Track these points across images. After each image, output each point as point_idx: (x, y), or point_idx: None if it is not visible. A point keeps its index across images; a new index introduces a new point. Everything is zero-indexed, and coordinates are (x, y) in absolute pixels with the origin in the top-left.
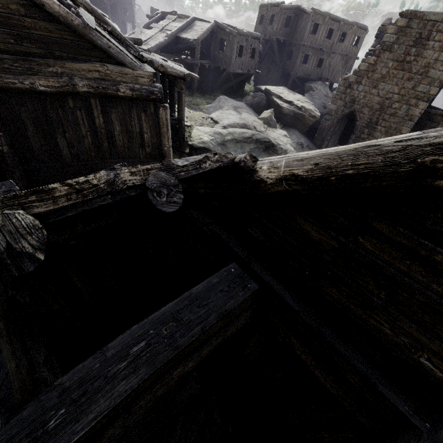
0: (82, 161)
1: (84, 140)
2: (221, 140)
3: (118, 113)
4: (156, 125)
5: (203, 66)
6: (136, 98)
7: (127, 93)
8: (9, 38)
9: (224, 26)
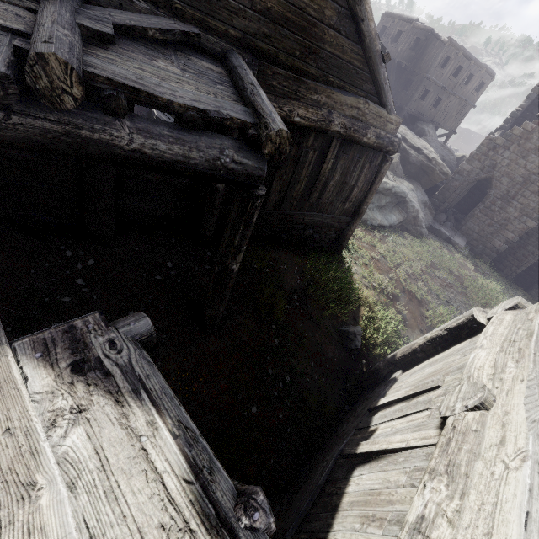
0: (279, 210)
1: (296, 186)
2: None
3: (346, 160)
4: (371, 180)
5: None
6: (374, 147)
7: (371, 139)
8: (297, 49)
9: None
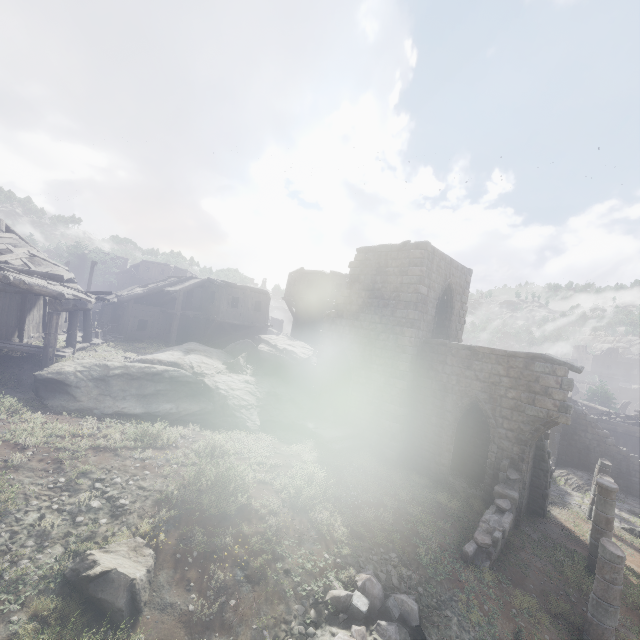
0: None
1: None
2: (101, 374)
3: None
4: None
5: (188, 316)
6: None
7: None
8: None
9: (215, 280)
